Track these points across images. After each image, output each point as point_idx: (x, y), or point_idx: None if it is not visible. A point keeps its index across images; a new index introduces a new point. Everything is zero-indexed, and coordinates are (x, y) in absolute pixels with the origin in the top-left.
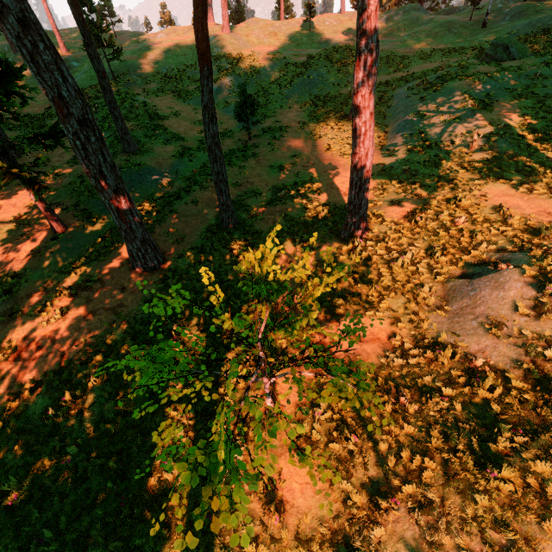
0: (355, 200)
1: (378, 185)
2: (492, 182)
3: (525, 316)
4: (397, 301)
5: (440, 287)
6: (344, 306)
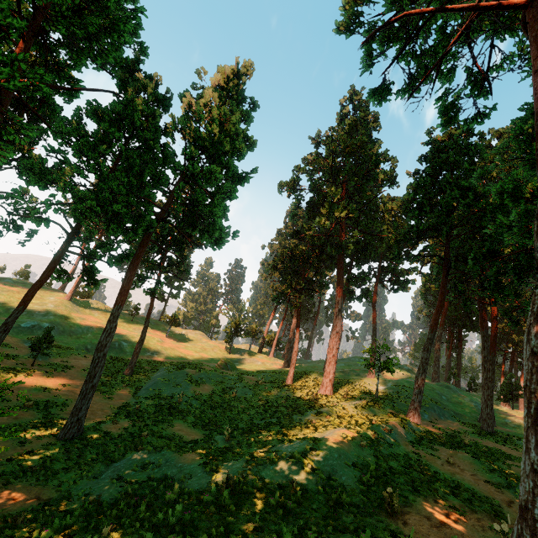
0: (79, 404)
1: (114, 414)
2: (179, 420)
3: (135, 471)
4: (68, 475)
5: (105, 467)
6: (21, 478)
